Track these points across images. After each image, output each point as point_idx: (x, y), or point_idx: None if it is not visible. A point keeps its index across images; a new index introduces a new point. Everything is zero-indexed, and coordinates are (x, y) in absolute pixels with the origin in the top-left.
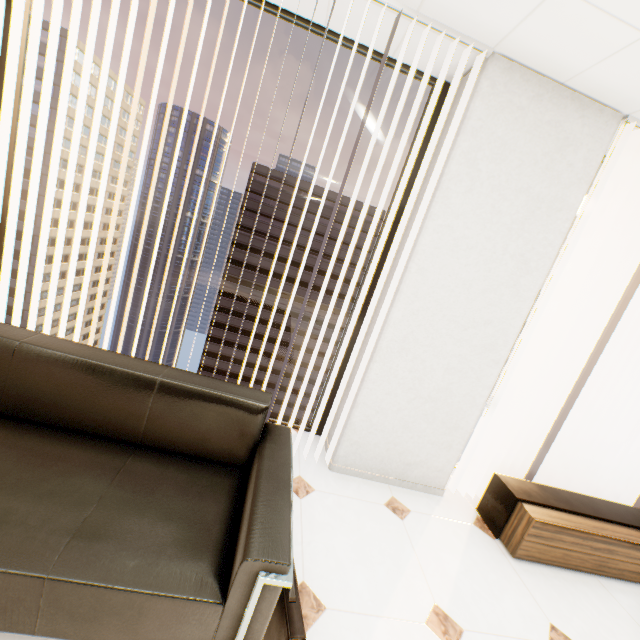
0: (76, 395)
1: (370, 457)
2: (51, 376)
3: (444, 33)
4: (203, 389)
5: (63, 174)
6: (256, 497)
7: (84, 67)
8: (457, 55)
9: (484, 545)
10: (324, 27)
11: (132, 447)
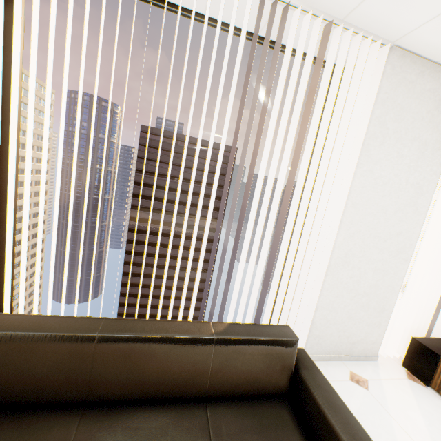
0: (150, 369)
1: (327, 344)
2: (128, 358)
3: (359, 34)
4: (249, 338)
5: None
6: (342, 435)
7: None
8: (361, 48)
9: (425, 395)
10: (257, 35)
11: (202, 402)
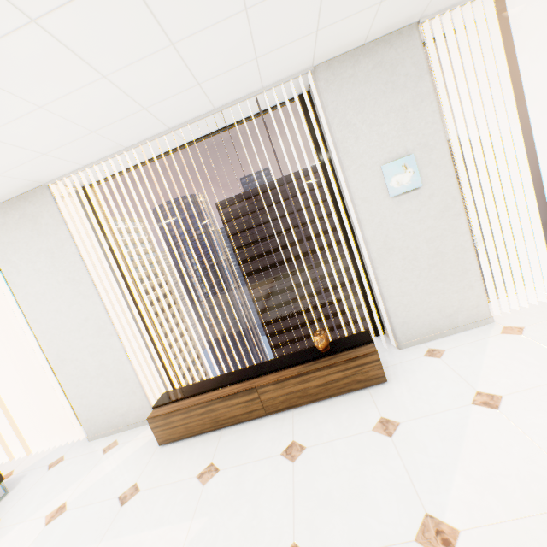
0: None
1: (101, 423)
2: None
3: None
4: None
5: None
6: None
7: None
8: None
9: (149, 446)
10: None
11: None
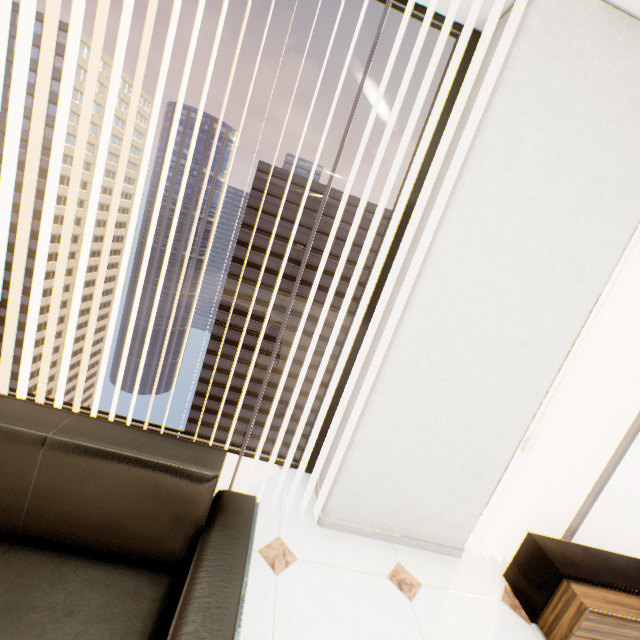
0: None
1: (370, 510)
2: None
3: None
4: (118, 452)
5: (70, 172)
6: None
7: (92, 65)
8: None
9: (518, 636)
10: None
11: (6, 541)
